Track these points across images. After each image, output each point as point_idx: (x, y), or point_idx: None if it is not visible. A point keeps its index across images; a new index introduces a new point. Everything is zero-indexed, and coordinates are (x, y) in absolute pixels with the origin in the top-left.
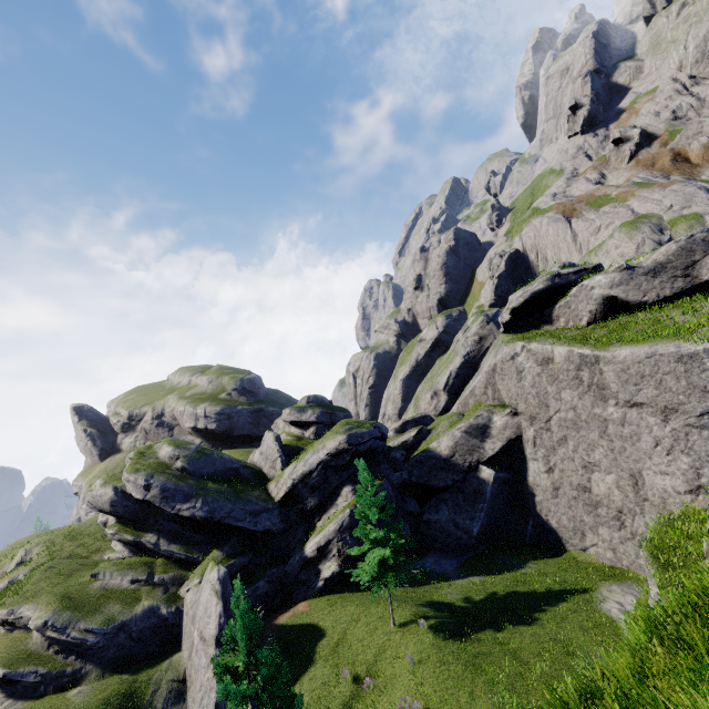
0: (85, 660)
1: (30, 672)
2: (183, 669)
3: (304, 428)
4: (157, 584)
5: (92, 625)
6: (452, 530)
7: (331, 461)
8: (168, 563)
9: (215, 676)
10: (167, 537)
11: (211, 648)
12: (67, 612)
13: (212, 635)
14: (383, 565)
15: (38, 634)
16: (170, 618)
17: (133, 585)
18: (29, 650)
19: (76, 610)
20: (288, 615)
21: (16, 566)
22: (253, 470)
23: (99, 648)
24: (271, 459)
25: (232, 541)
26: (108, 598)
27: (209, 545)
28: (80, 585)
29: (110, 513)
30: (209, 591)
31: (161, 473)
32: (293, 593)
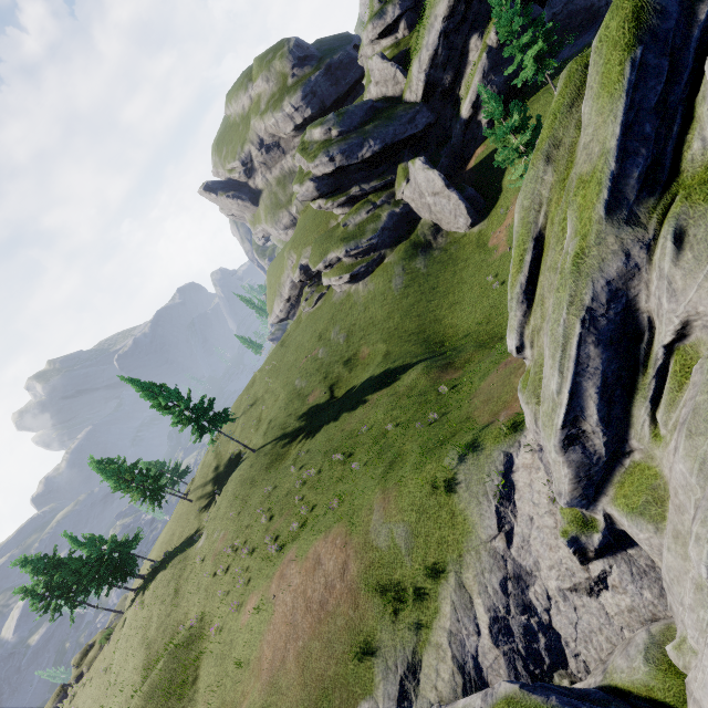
0: (379, 251)
1: (360, 269)
2: (430, 222)
3: (393, 32)
4: (381, 205)
5: (369, 237)
6: (581, 5)
7: (449, 25)
8: (377, 194)
9: (457, 199)
10: (364, 183)
11: (445, 192)
12: (351, 242)
13: (441, 187)
14: (538, 61)
15: (346, 259)
16: (403, 212)
17: (369, 214)
18: (350, 265)
19: (355, 239)
20: (473, 161)
21: (290, 267)
22: (381, 101)
23: (380, 243)
24: (391, 78)
25: (405, 153)
26: (363, 227)
27: (392, 168)
28: (342, 233)
29: (320, 197)
30: (422, 173)
31: (331, 146)
32: (464, 156)
